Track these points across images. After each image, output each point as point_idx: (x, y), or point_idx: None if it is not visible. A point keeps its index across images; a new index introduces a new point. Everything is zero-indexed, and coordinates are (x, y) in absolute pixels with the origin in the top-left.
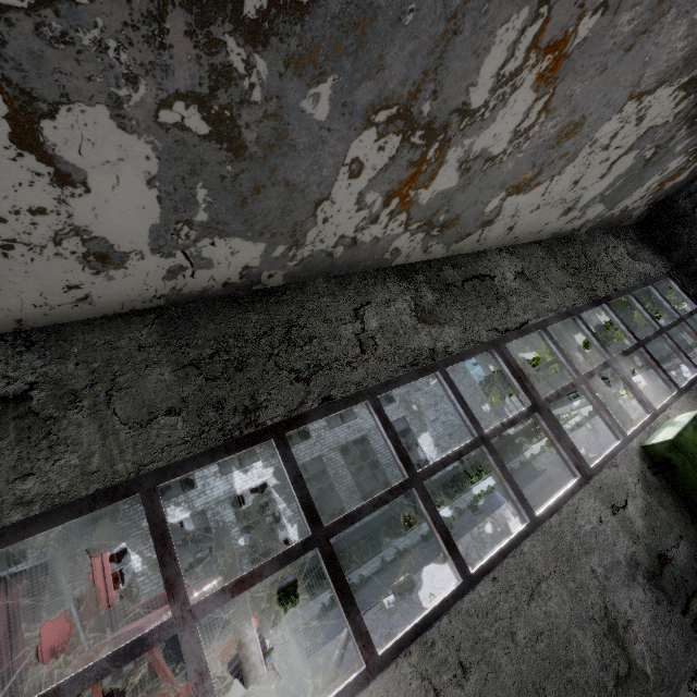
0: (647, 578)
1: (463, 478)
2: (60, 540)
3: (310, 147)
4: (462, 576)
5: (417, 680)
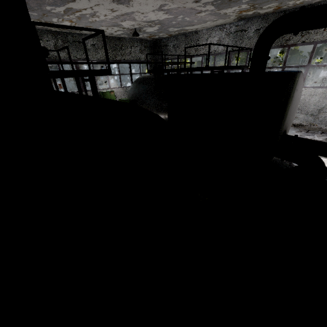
0: None
1: None
2: None
3: None
4: None
5: None
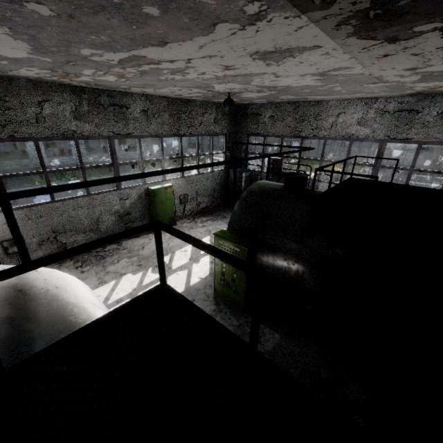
0: (119, 216)
1: (149, 163)
2: None
3: (2, 65)
4: (51, 199)
5: (24, 215)
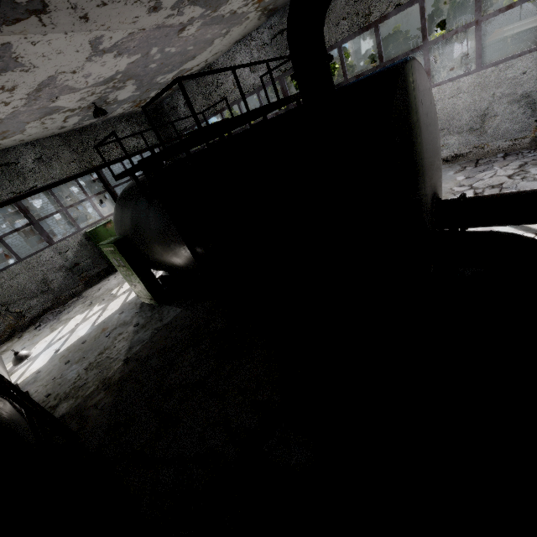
0: (67, 270)
1: None
2: None
3: None
4: None
5: None
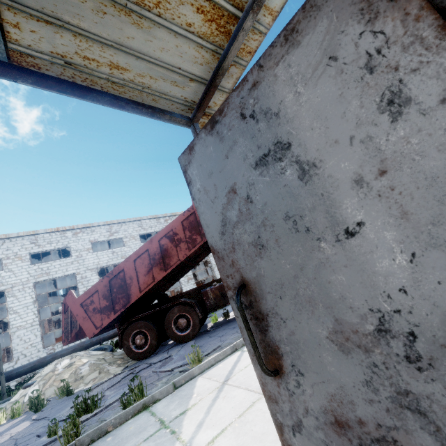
0: None
1: None
2: (90, 250)
3: None
4: None
5: None
